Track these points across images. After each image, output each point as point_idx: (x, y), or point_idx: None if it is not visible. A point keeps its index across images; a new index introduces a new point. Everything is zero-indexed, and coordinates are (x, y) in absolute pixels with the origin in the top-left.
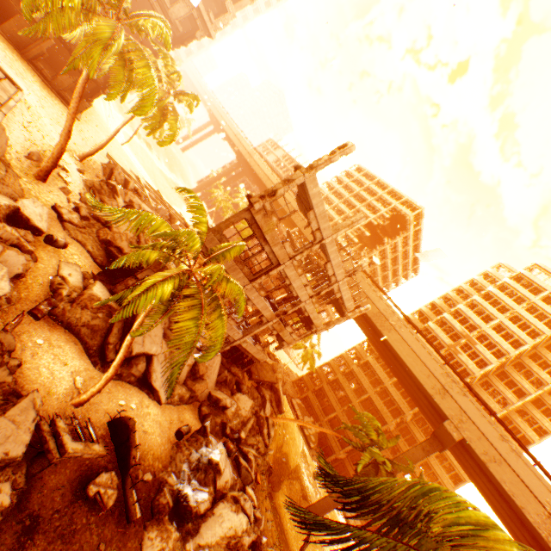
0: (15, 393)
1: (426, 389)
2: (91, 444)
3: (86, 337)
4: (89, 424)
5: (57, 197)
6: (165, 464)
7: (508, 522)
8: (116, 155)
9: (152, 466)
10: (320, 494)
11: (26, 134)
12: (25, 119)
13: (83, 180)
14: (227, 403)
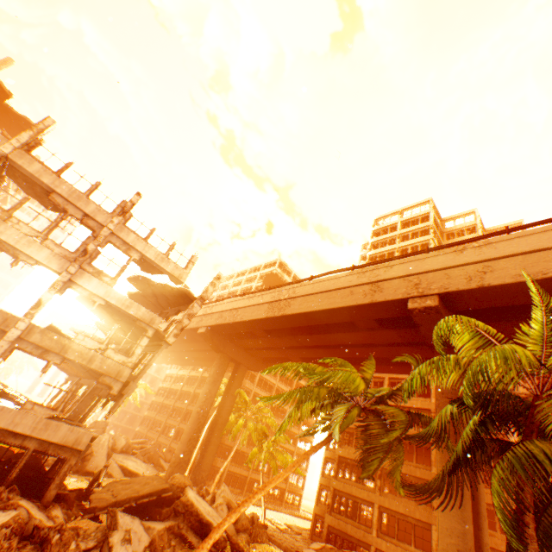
0: None
1: (362, 303)
2: None
3: None
4: None
5: None
6: None
7: None
8: None
9: None
10: None
11: None
12: None
13: None
14: None
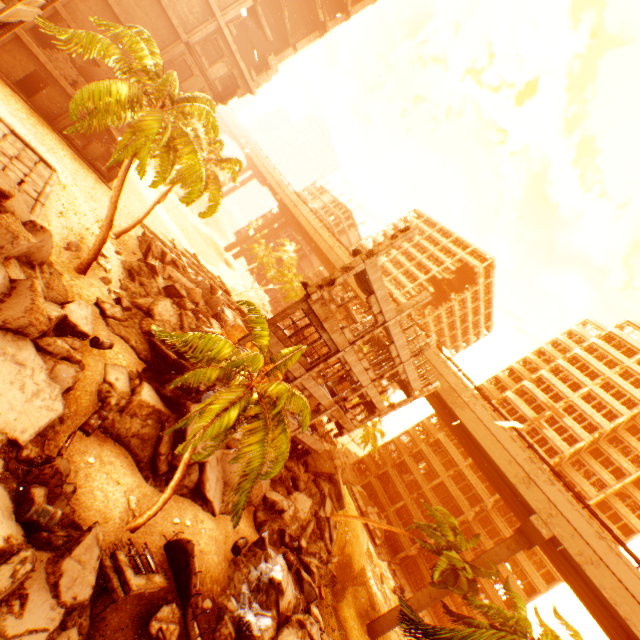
0: (73, 524)
1: (508, 477)
2: (152, 576)
3: (136, 449)
4: (146, 551)
5: (98, 290)
6: (224, 586)
7: (612, 633)
8: (150, 221)
9: (211, 590)
10: (390, 601)
11: (63, 221)
12: (61, 203)
13: (122, 262)
14: (284, 505)
